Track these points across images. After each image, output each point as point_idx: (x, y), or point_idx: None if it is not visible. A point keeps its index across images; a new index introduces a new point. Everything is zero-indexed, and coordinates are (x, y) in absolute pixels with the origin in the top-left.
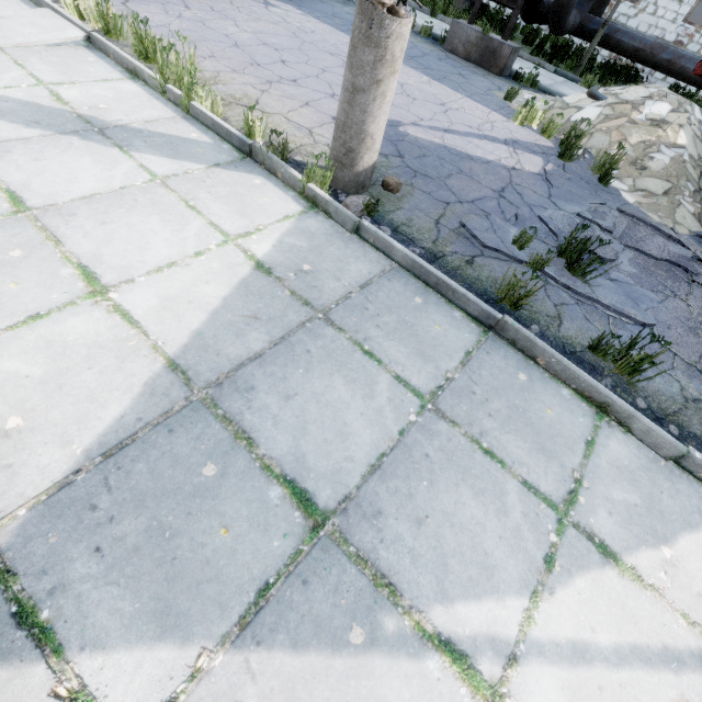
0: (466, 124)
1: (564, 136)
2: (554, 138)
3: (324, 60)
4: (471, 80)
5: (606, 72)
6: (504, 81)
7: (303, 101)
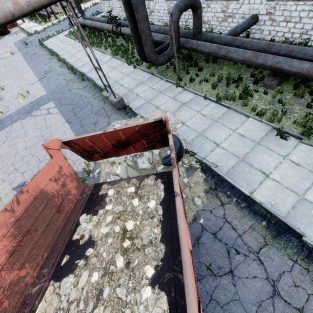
0: None
1: (84, 171)
2: (92, 165)
3: (38, 148)
4: (97, 125)
5: (208, 60)
6: (117, 115)
7: (11, 182)
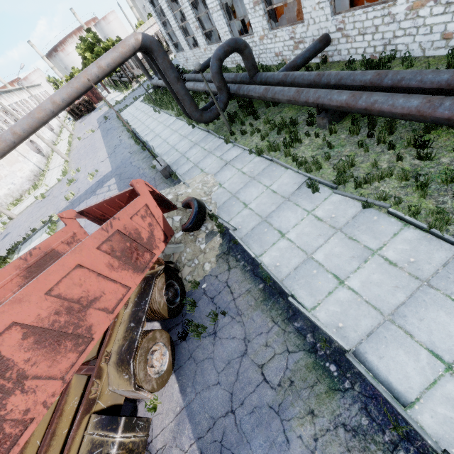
0: None
1: None
2: None
3: (94, 226)
4: None
5: (268, 104)
6: (164, 184)
7: None
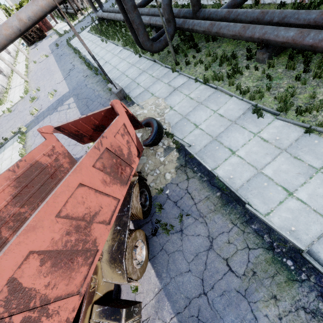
0: (73, 154)
1: None
2: None
3: (59, 137)
4: None
5: (208, 39)
6: None
7: None
